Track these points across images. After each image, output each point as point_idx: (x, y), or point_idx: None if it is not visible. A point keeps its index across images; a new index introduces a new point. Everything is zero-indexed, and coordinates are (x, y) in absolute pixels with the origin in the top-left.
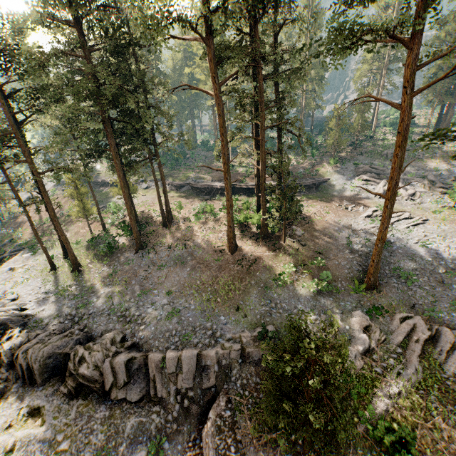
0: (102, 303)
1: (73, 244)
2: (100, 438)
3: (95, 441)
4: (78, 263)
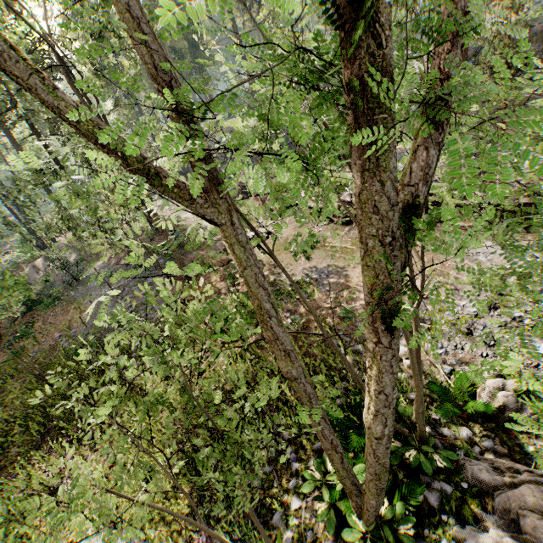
0: None
1: None
2: None
3: None
4: None
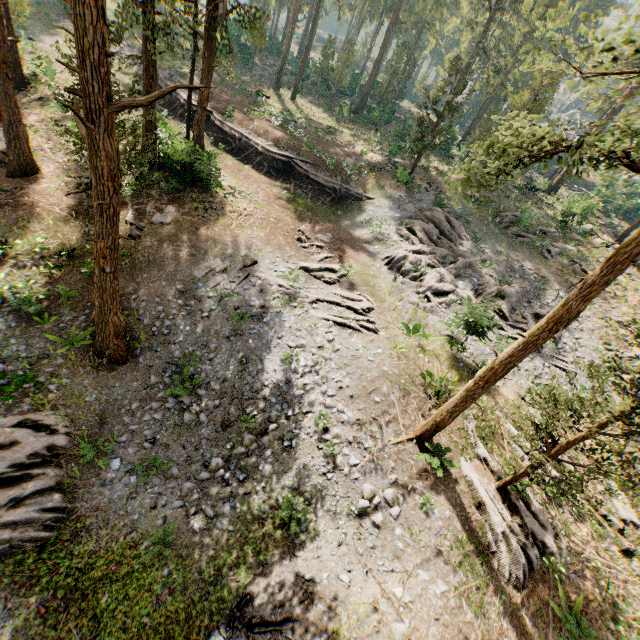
0: None
1: None
2: None
3: None
4: None
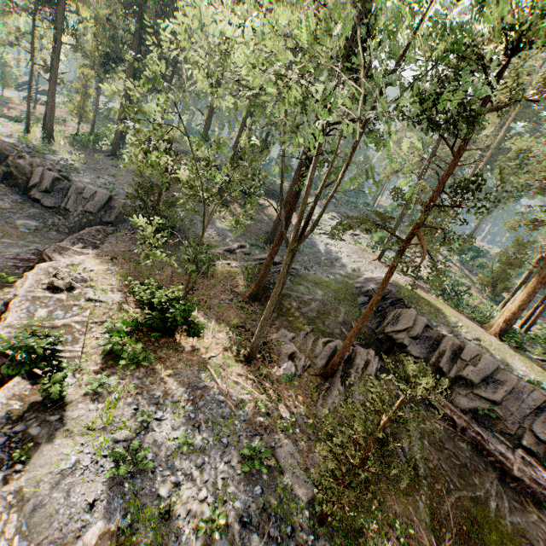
0: (57, 159)
1: (55, 129)
2: (7, 205)
3: (2, 204)
4: (52, 135)
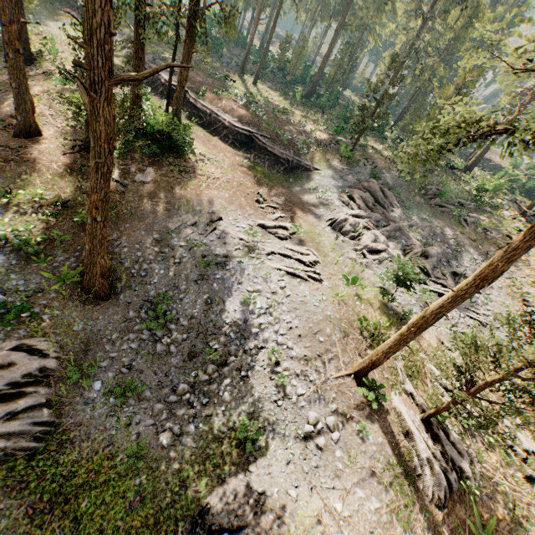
0: None
1: None
2: None
3: None
4: None
